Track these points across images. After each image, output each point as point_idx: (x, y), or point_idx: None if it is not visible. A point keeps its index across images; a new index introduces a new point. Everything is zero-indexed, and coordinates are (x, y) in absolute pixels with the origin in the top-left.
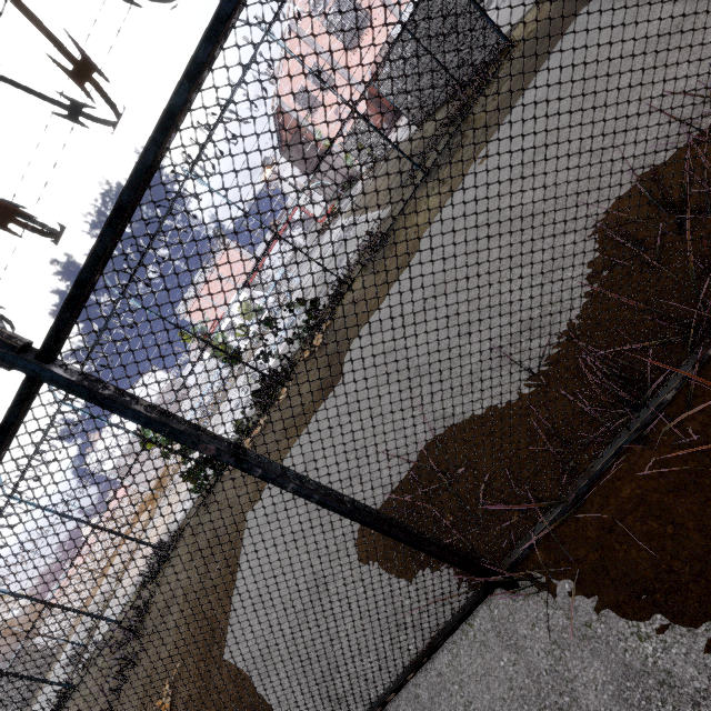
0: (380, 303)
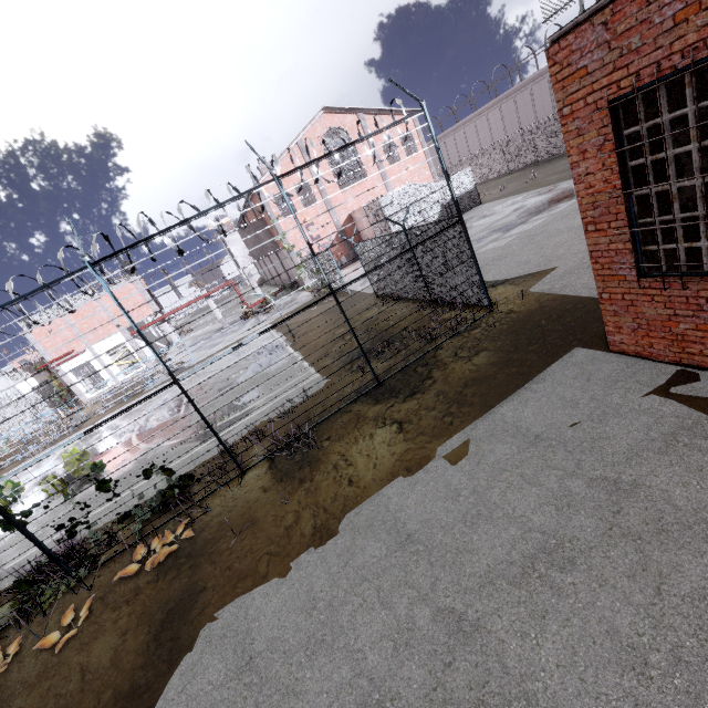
0: (271, 590)
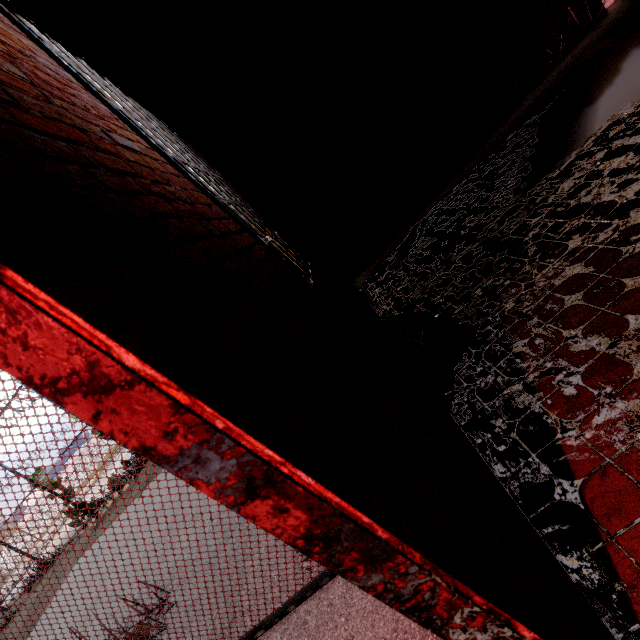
0: None
